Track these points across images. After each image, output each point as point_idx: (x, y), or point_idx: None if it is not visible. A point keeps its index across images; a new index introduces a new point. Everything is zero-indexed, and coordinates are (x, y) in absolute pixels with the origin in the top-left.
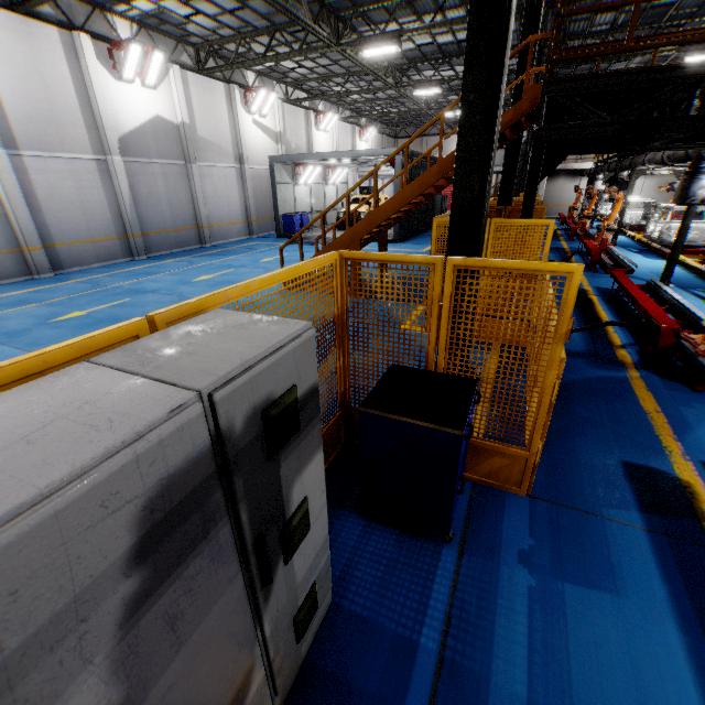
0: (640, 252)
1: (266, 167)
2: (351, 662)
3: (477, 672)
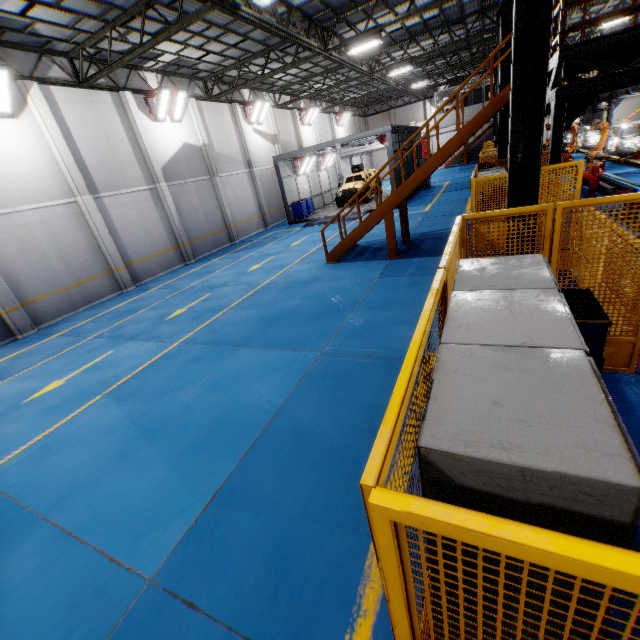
0: (630, 173)
1: (268, 167)
2: None
3: None
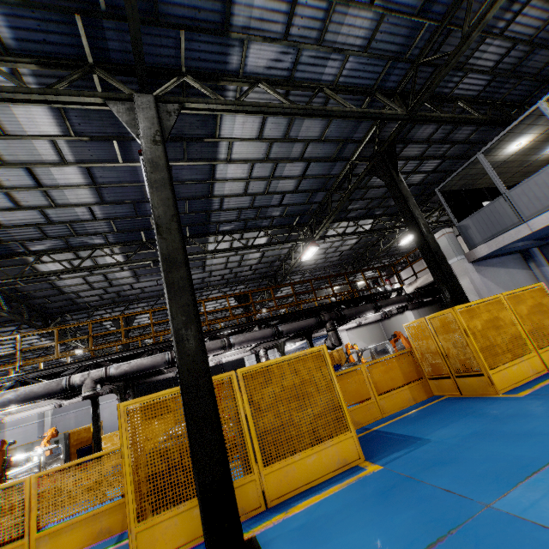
0: None
1: None
2: None
3: None
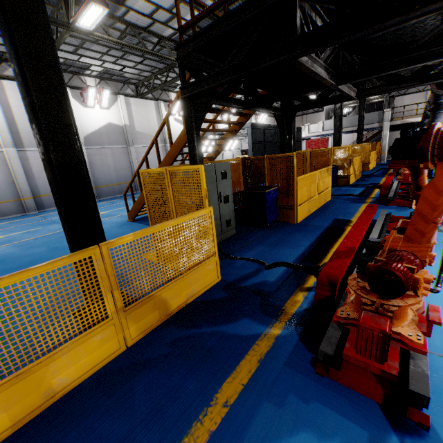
0: None
1: None
2: None
3: None
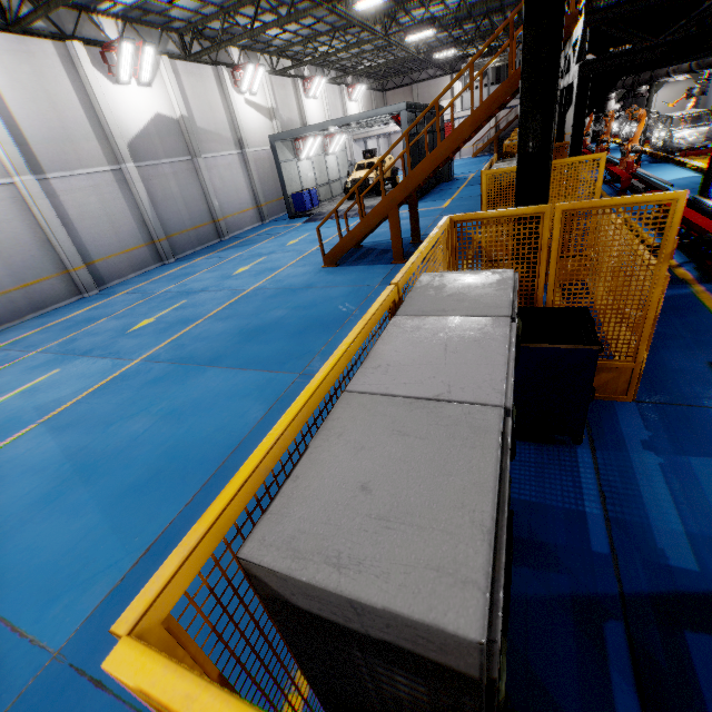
0: (667, 170)
1: (265, 148)
2: (539, 530)
3: (639, 522)
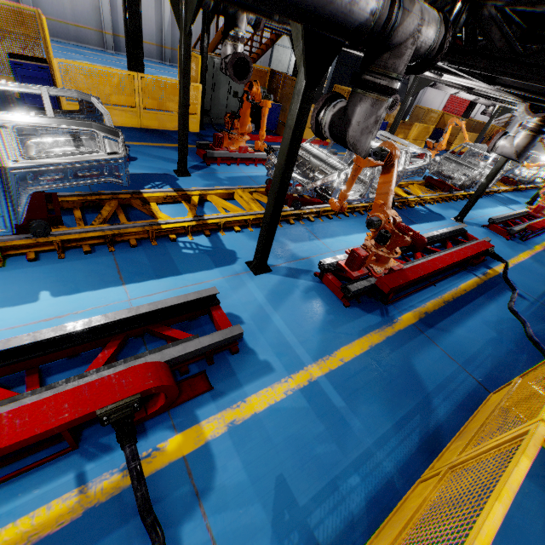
0: None
1: None
2: None
3: None
